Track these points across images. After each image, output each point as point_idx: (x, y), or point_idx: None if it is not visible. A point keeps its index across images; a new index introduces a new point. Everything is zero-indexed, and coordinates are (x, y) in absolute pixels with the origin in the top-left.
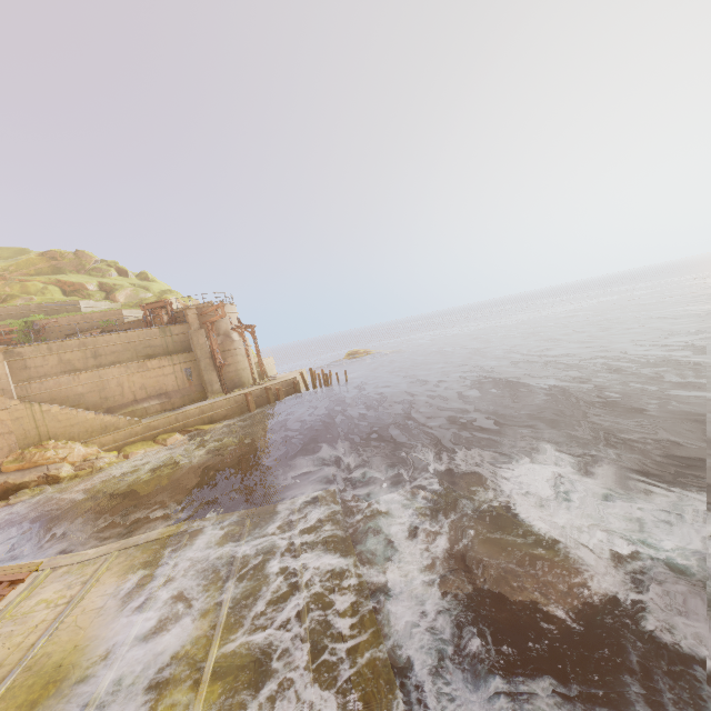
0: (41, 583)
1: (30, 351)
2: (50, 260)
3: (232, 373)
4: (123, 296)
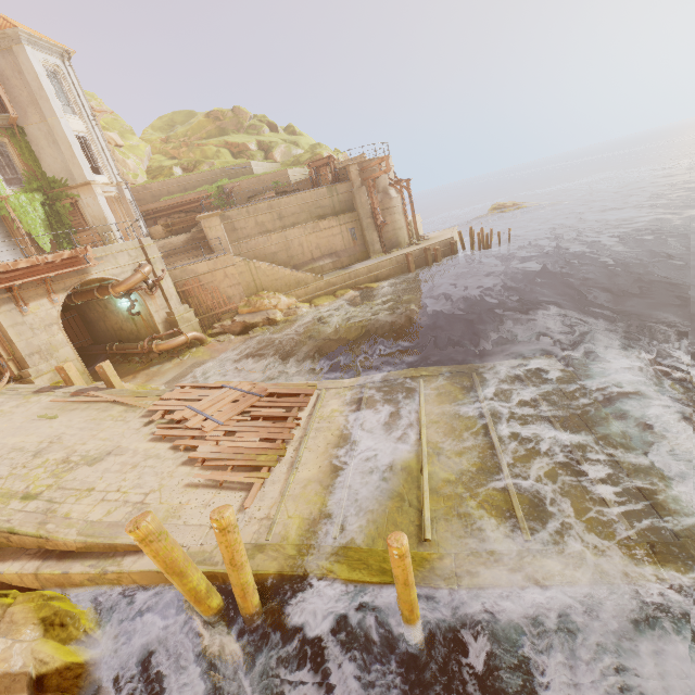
0: (324, 398)
1: (235, 215)
2: (215, 121)
3: (390, 233)
4: (279, 154)
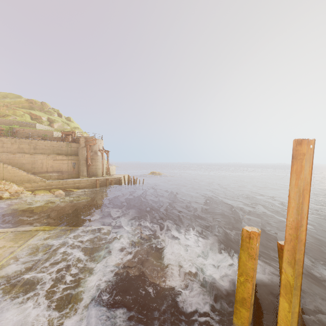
0: None
1: (6, 140)
2: (30, 103)
3: (93, 169)
4: (57, 125)
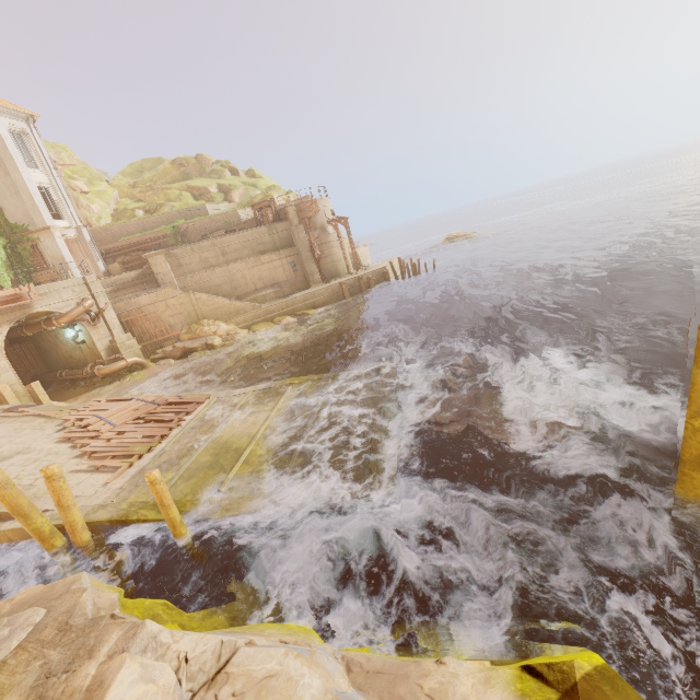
0: (213, 405)
1: (180, 252)
2: (179, 167)
3: (329, 265)
4: (238, 195)
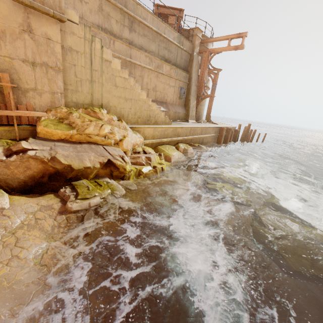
0: None
1: None
2: None
3: (200, 107)
4: None
